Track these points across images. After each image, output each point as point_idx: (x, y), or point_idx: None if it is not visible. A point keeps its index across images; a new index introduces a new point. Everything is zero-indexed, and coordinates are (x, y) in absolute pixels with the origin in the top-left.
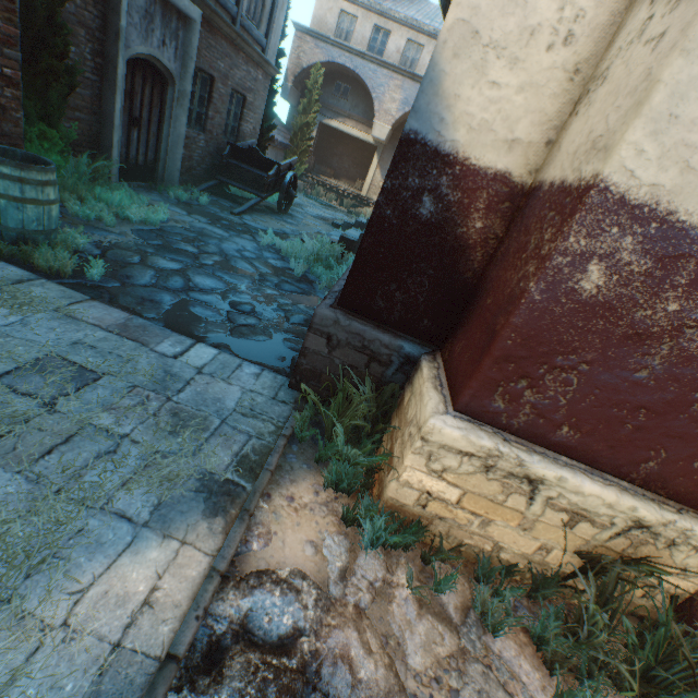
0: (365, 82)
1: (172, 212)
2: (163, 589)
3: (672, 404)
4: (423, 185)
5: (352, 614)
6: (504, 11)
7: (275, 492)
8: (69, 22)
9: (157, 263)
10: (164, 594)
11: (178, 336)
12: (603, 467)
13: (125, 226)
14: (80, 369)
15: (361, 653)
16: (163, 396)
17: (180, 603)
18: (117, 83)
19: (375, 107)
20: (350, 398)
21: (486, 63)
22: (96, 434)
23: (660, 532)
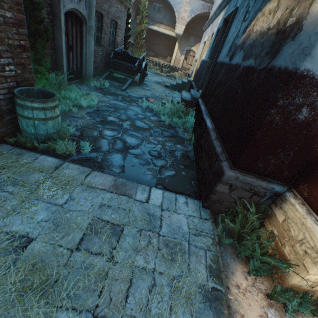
0: (170, 2)
1: (96, 95)
2: None
3: None
4: (304, 102)
5: None
6: None
7: (229, 284)
8: None
9: (107, 134)
10: None
11: (141, 185)
12: None
13: (81, 111)
14: (111, 225)
15: None
16: (155, 233)
17: None
18: (61, 29)
19: (176, 16)
20: (245, 217)
21: None
22: (141, 274)
23: None
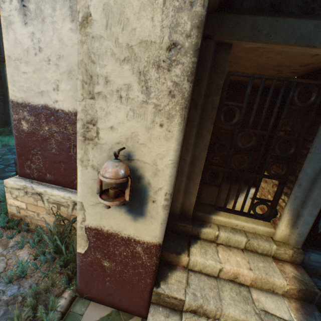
0: None
1: None
2: None
3: (67, 158)
4: None
5: None
6: None
7: None
8: None
9: (7, 157)
10: None
11: None
12: (66, 186)
13: (7, 148)
14: None
15: None
16: None
17: None
18: (9, 103)
19: None
20: None
21: None
22: None
23: None
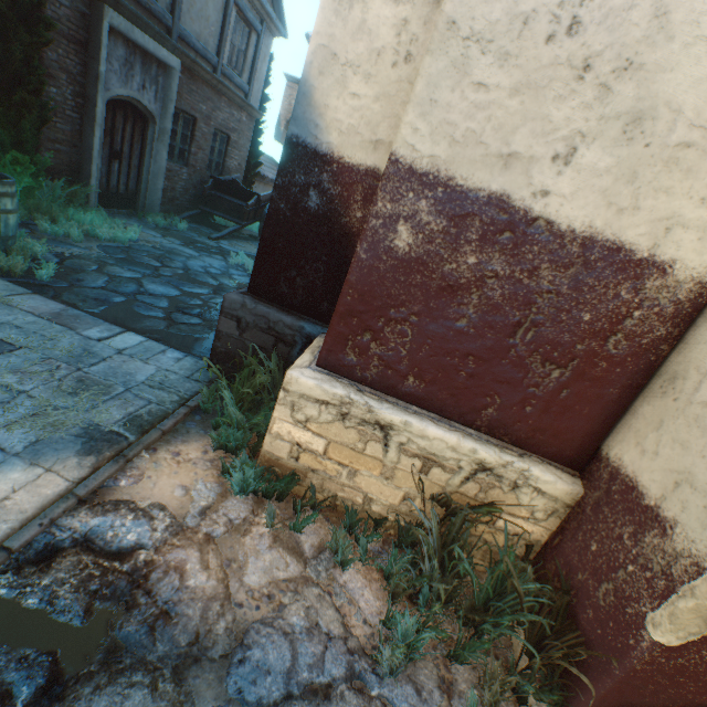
0: None
1: (147, 234)
2: (14, 499)
3: (493, 350)
4: (309, 182)
5: (201, 539)
6: (354, 38)
7: (163, 448)
8: (51, 68)
9: (114, 271)
10: (13, 503)
11: (109, 325)
12: (451, 416)
13: (94, 242)
14: None
15: (197, 568)
16: (74, 367)
17: (26, 511)
18: (96, 120)
19: None
20: (255, 374)
21: (347, 79)
22: None
23: (503, 474)
